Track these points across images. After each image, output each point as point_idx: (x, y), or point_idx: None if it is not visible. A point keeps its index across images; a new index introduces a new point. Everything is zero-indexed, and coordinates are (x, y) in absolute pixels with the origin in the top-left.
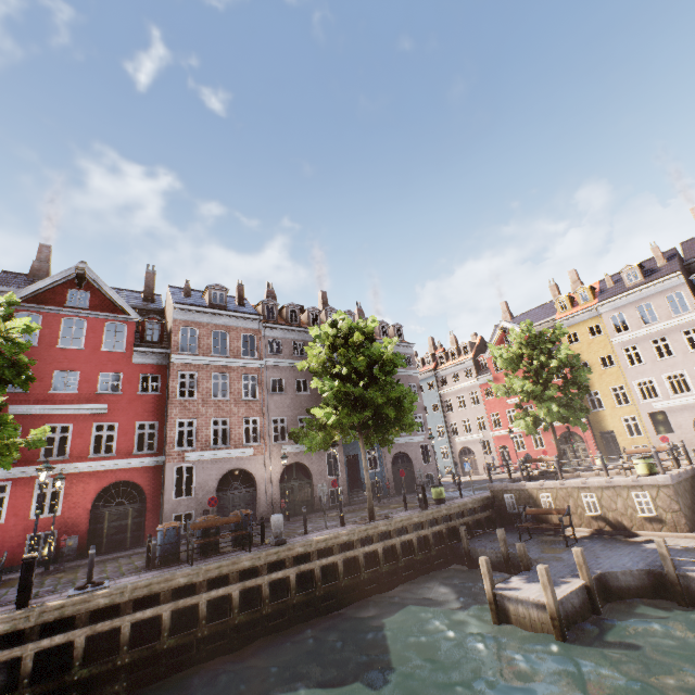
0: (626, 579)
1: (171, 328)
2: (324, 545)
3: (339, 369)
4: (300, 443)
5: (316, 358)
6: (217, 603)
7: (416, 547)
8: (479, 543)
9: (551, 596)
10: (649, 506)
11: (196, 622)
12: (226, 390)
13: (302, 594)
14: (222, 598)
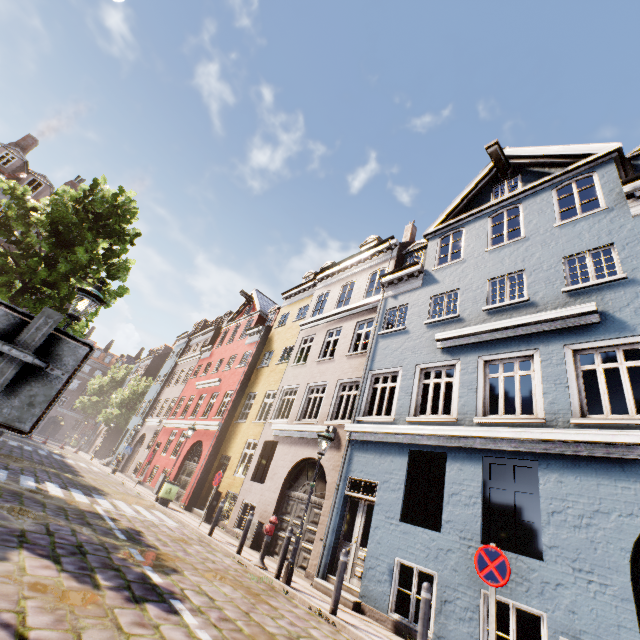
0: None
1: None
2: None
3: None
4: None
5: None
6: None
7: None
8: None
9: None
10: None
11: None
12: None
13: None
14: None
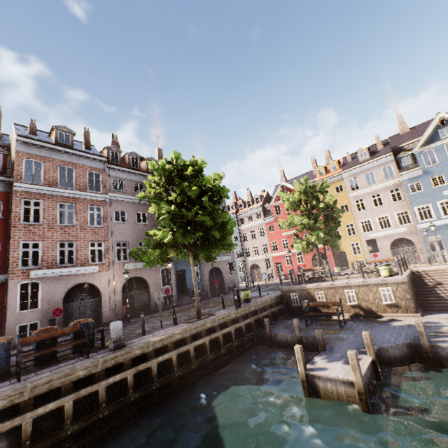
0: (393, 351)
1: (13, 159)
2: (160, 345)
3: (174, 197)
4: (139, 260)
5: (154, 190)
6: (47, 417)
7: (234, 337)
8: (277, 329)
9: (359, 376)
10: (391, 297)
11: (18, 444)
12: (72, 218)
13: (139, 391)
14: (52, 412)
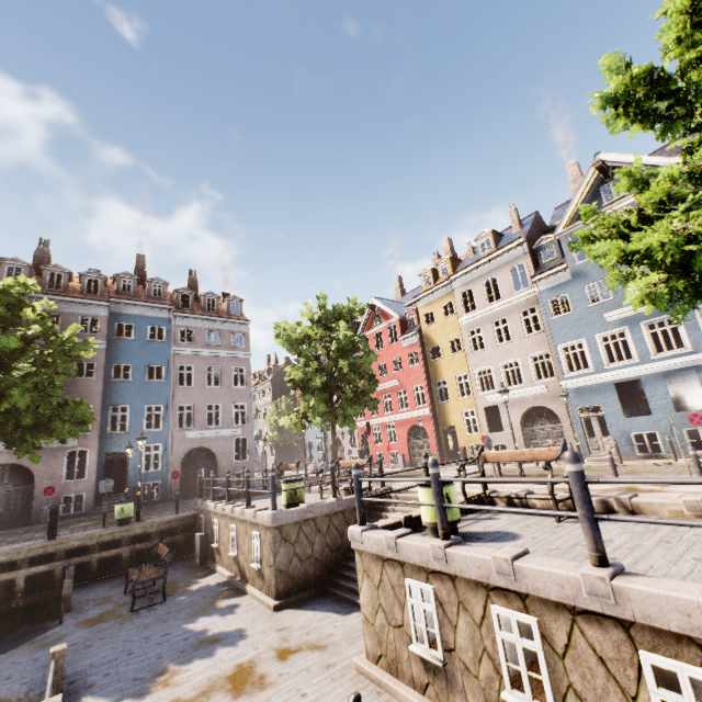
0: None
1: None
2: None
3: None
4: None
5: None
6: None
7: None
8: (93, 589)
9: None
10: (259, 554)
11: None
12: None
13: None
14: None
